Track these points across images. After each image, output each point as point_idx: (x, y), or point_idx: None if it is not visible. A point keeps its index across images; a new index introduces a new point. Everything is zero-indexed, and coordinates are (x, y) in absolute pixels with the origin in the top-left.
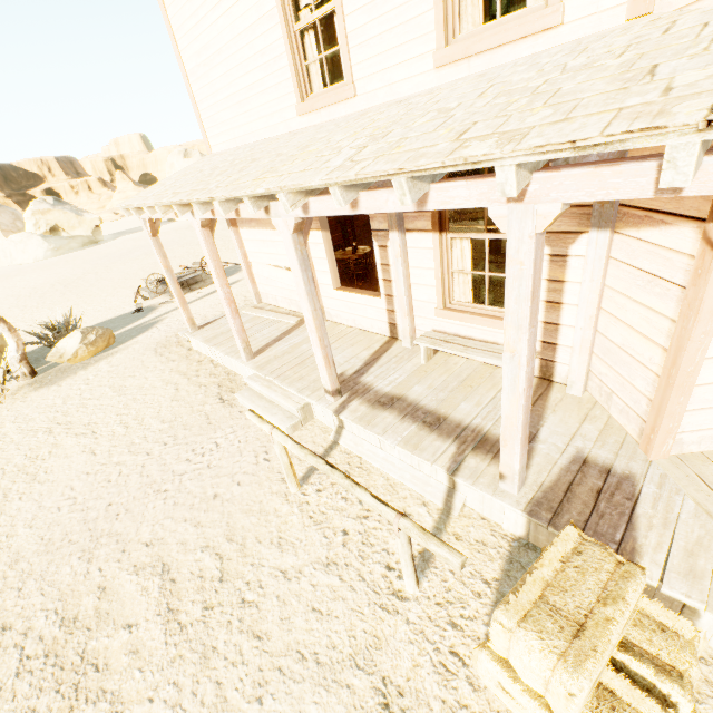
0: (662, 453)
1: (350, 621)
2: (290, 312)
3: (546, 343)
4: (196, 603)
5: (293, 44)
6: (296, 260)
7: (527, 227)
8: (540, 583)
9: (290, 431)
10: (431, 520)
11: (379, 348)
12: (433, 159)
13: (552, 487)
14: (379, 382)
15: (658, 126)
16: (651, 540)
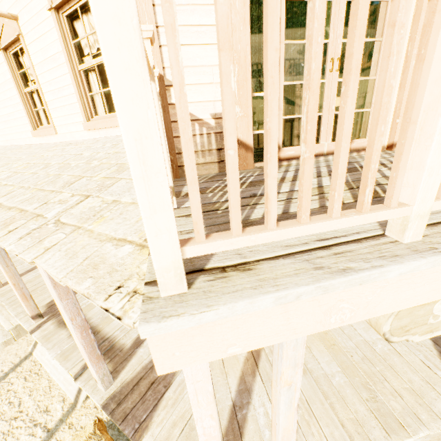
0: None
1: None
2: None
3: None
4: None
5: (25, 98)
6: None
7: None
8: None
9: (1, 346)
10: (61, 414)
11: None
12: None
13: (129, 382)
14: None
15: None
16: (160, 418)
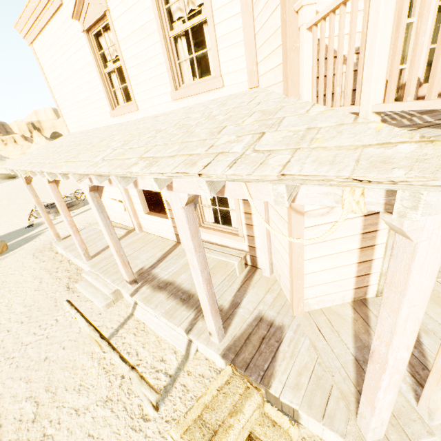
0: (299, 311)
1: (110, 440)
2: (123, 226)
3: (250, 247)
4: (12, 440)
5: (104, 79)
6: (94, 207)
7: (178, 203)
8: (202, 406)
9: (105, 308)
10: (176, 363)
11: (169, 249)
12: (121, 170)
13: (239, 337)
14: (162, 273)
15: (187, 172)
16: (282, 367)
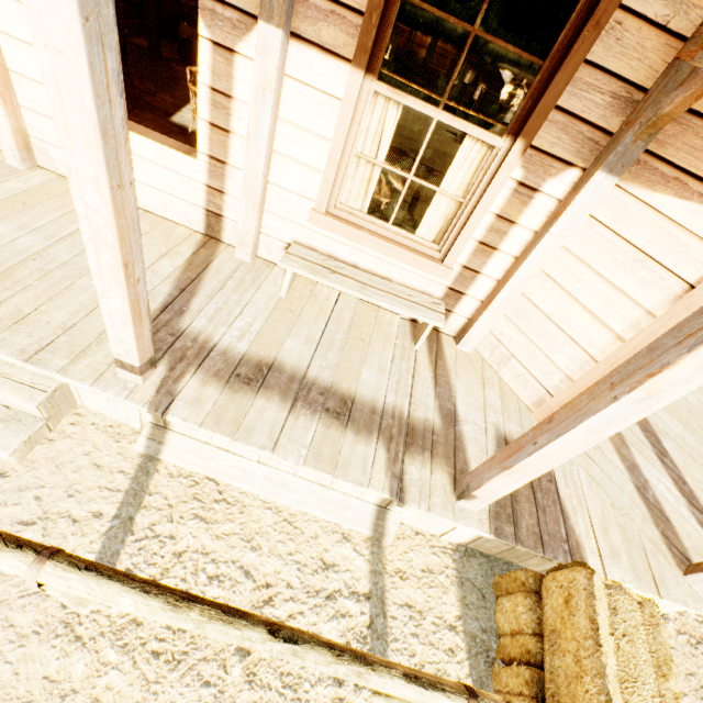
0: None
1: None
2: None
3: (453, 291)
4: None
5: None
6: None
7: None
8: (616, 684)
9: (20, 454)
10: (364, 563)
11: (192, 255)
12: None
13: None
14: (222, 332)
15: None
16: (581, 527)
